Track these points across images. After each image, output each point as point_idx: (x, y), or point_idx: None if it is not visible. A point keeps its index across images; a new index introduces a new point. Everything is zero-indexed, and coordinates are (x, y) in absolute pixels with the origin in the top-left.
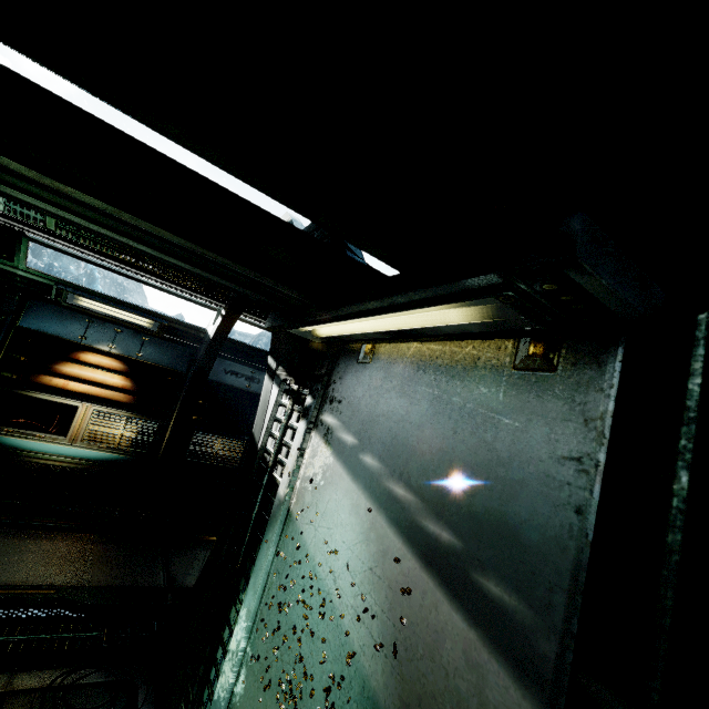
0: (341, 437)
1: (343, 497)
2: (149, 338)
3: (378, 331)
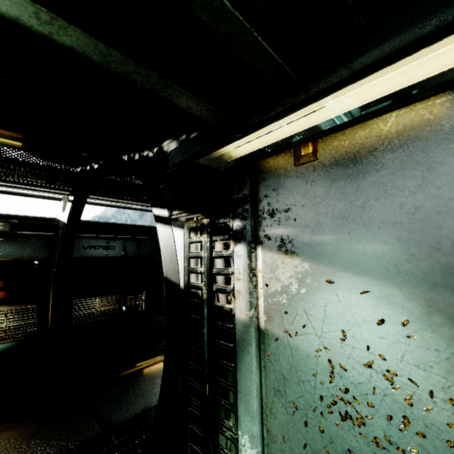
0: (311, 240)
1: (353, 295)
2: (2, 238)
3: (328, 120)
